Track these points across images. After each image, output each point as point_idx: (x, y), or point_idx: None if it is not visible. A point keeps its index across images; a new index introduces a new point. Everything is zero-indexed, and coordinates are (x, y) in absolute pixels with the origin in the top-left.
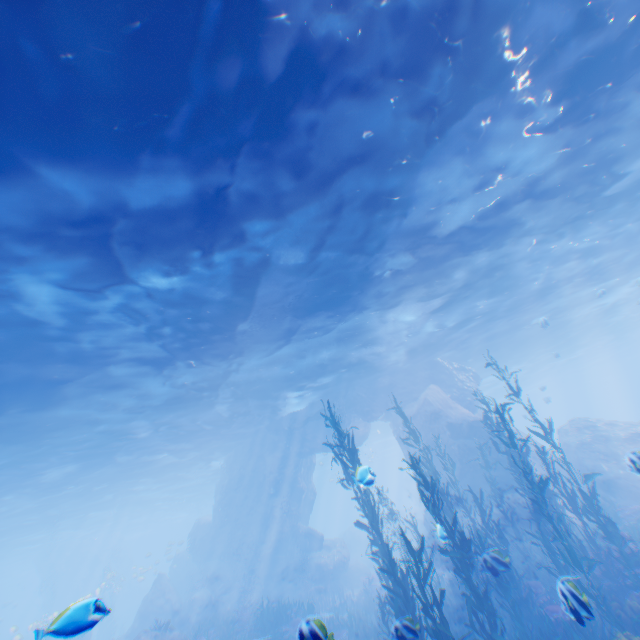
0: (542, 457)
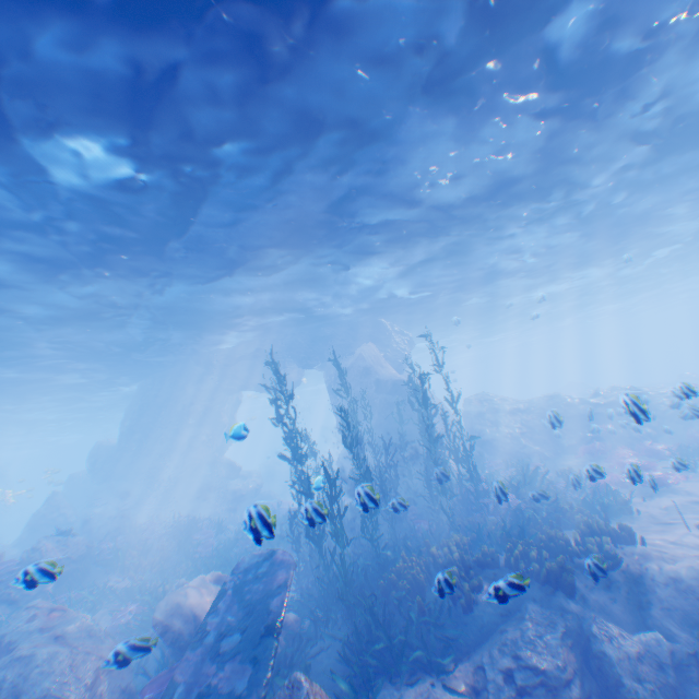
0: (444, 418)
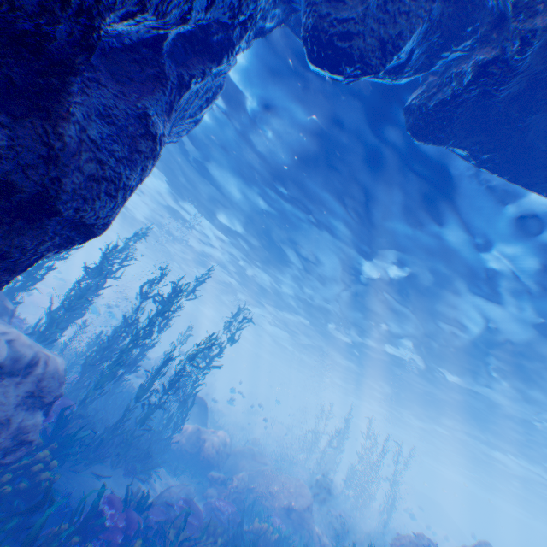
0: None
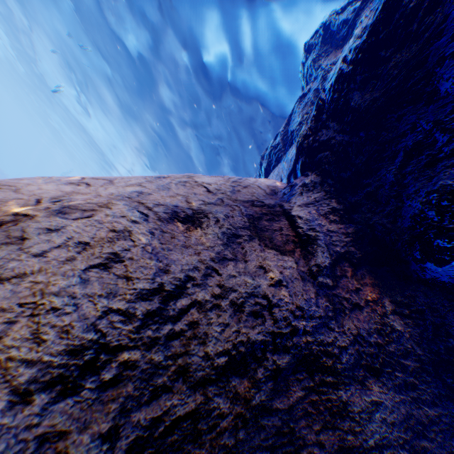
0: None
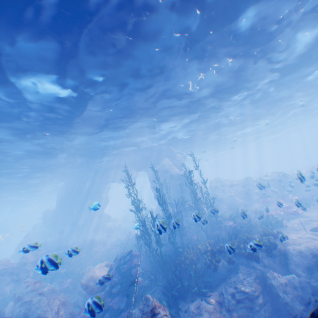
0: (200, 190)
